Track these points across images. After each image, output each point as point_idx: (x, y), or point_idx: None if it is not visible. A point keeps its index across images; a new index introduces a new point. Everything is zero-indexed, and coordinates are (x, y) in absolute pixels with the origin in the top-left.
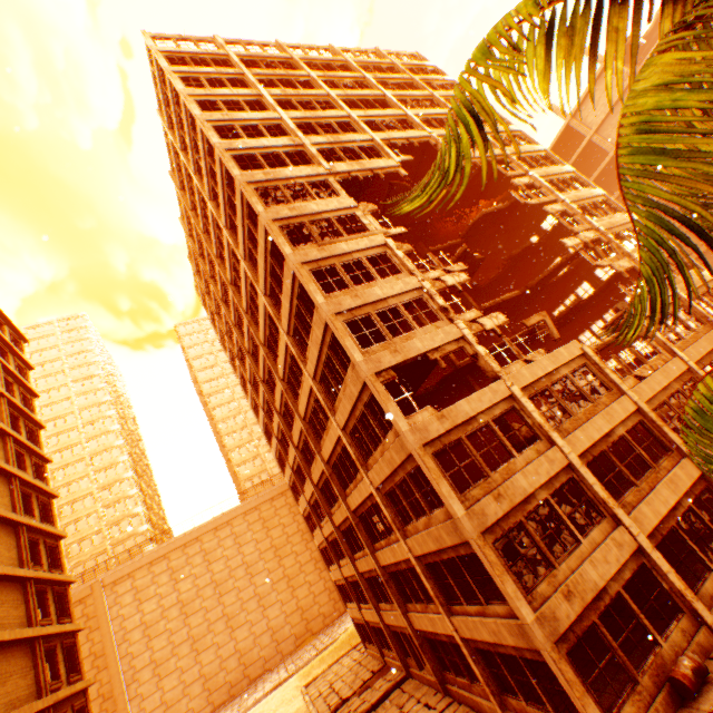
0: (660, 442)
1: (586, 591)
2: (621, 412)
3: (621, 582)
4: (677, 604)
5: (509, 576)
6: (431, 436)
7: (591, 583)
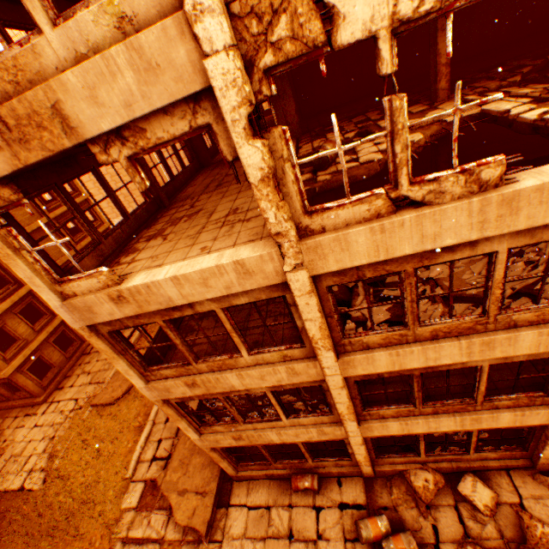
0: (544, 383)
1: (259, 440)
2: (525, 348)
3: (304, 441)
4: (351, 457)
5: (188, 418)
6: (100, 319)
7: (267, 439)
